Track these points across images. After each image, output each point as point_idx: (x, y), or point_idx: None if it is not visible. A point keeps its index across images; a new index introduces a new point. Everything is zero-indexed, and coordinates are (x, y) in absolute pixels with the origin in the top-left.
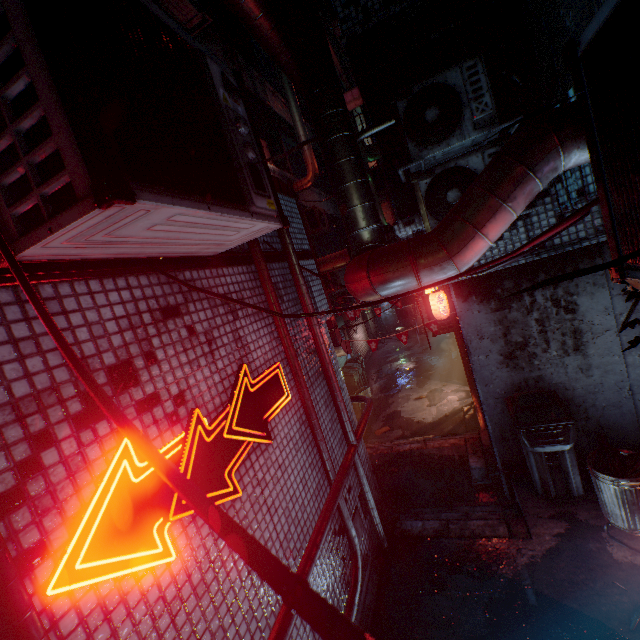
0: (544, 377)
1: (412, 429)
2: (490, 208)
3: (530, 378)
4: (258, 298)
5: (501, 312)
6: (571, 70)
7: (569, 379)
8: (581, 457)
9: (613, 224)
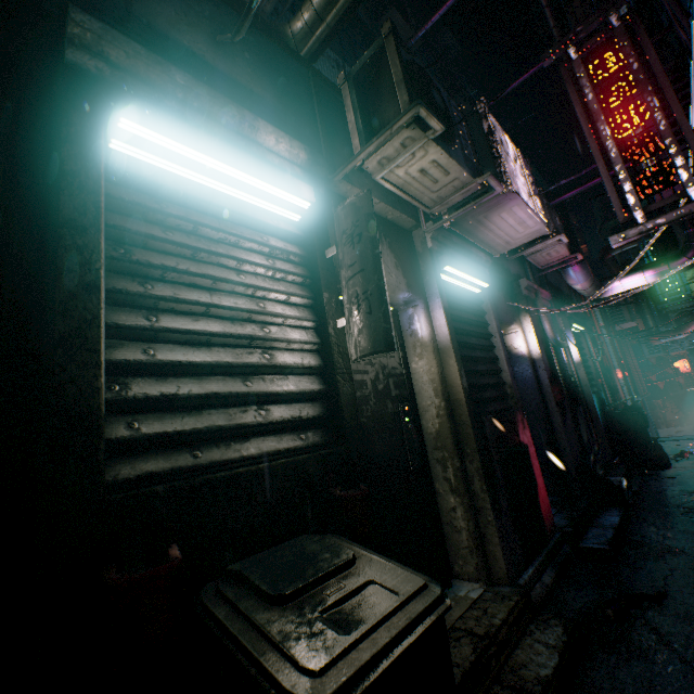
0: None
1: None
2: (690, 323)
3: None
4: None
5: None
6: None
7: None
8: None
9: None
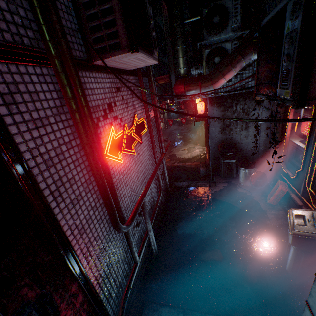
0: (233, 138)
1: (179, 161)
2: (228, 69)
3: (228, 138)
4: (138, 91)
5: (224, 112)
6: (258, 30)
7: (241, 139)
8: (238, 167)
9: (256, 81)
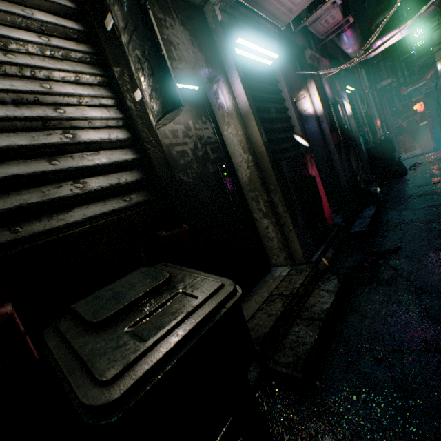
0: None
1: None
2: (428, 72)
3: None
4: None
5: (439, 99)
6: None
7: None
8: None
9: None
